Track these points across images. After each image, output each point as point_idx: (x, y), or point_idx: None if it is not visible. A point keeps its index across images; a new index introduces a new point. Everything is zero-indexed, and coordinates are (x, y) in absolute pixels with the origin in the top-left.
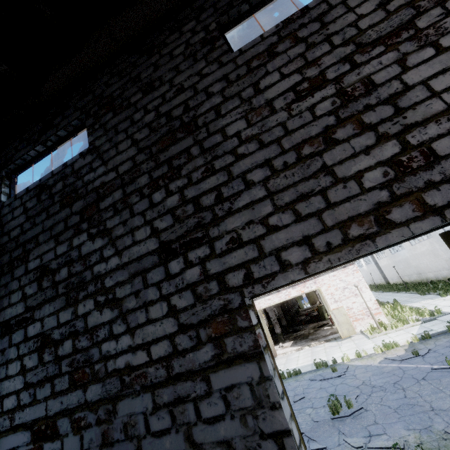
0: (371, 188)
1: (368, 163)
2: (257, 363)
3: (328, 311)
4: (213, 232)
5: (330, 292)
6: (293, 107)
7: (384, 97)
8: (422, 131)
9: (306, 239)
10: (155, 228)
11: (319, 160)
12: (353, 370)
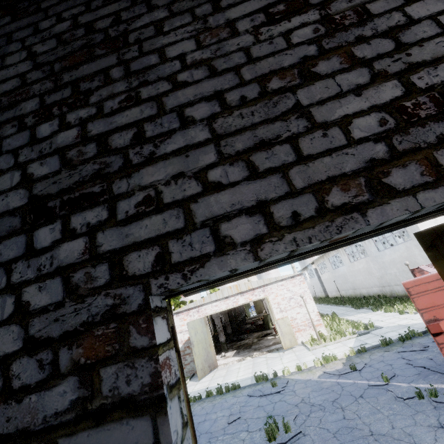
0: (362, 139)
1: (358, 106)
2: (152, 420)
3: (273, 320)
4: (119, 186)
5: (276, 302)
6: (262, 30)
7: (383, 29)
8: (431, 72)
9: (262, 205)
10: (29, 175)
11: (291, 98)
12: (293, 385)
